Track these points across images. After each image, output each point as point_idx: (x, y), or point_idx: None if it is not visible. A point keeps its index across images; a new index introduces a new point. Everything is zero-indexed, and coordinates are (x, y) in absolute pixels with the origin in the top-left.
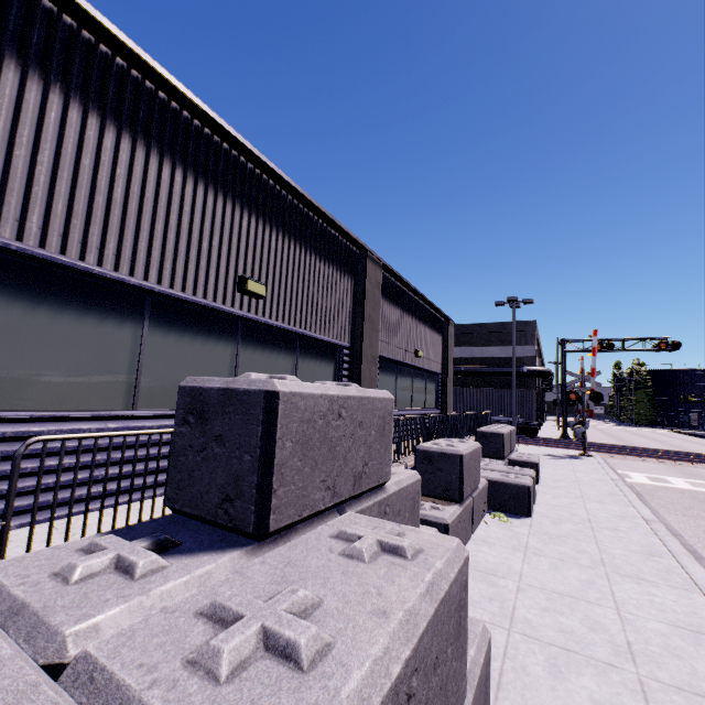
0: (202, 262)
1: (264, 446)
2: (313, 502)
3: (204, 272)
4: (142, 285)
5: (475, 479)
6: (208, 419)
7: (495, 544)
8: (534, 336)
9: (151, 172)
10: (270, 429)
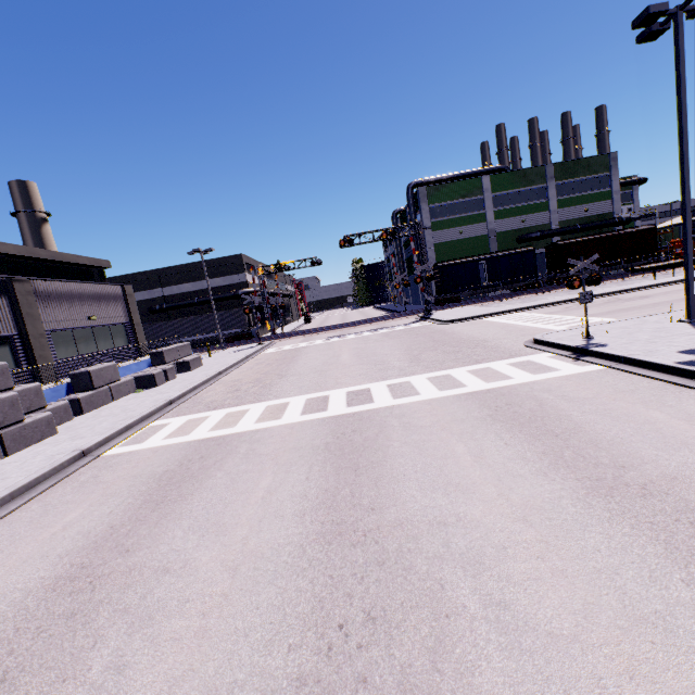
0: None
1: None
2: None
3: None
4: None
5: (112, 379)
6: None
7: (121, 401)
8: (244, 266)
9: None
10: None
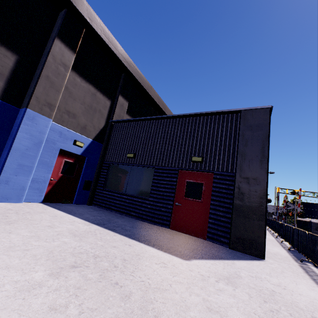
0: None
1: None
2: None
3: None
4: None
5: None
6: None
7: None
8: None
9: None
10: None
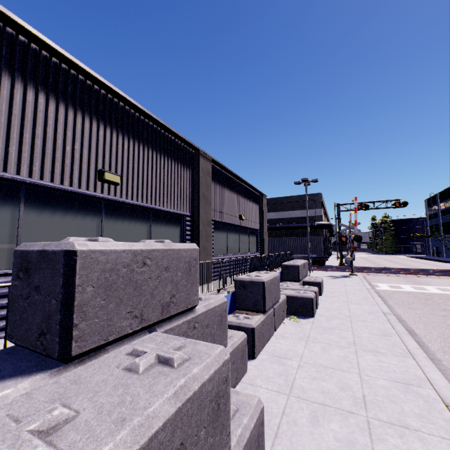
0: (66, 161)
1: (65, 292)
2: (120, 329)
3: (69, 168)
4: (15, 178)
5: (275, 296)
6: (31, 274)
7: (288, 337)
8: (321, 202)
9: (16, 95)
10: (70, 279)
